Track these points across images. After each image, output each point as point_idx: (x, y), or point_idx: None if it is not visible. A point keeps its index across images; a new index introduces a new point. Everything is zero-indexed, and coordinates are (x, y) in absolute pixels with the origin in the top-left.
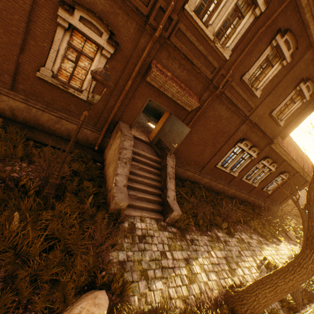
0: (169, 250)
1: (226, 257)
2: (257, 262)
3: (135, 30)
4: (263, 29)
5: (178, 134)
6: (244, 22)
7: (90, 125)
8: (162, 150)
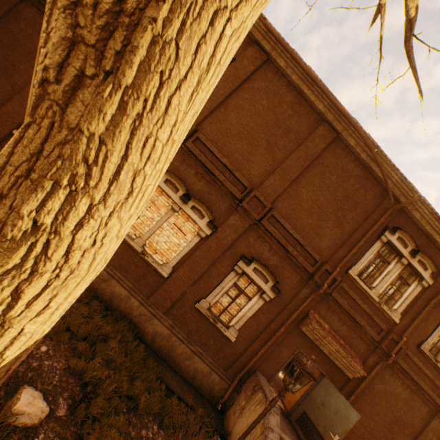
0: None
1: None
2: None
3: (297, 281)
4: (436, 300)
5: (339, 417)
6: (410, 289)
7: (221, 368)
8: (309, 437)
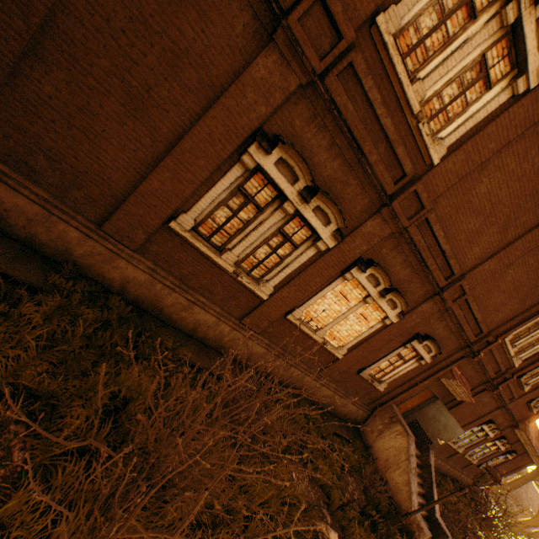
0: None
1: None
2: None
3: (454, 347)
4: None
5: (447, 430)
6: None
7: (365, 406)
8: (418, 437)
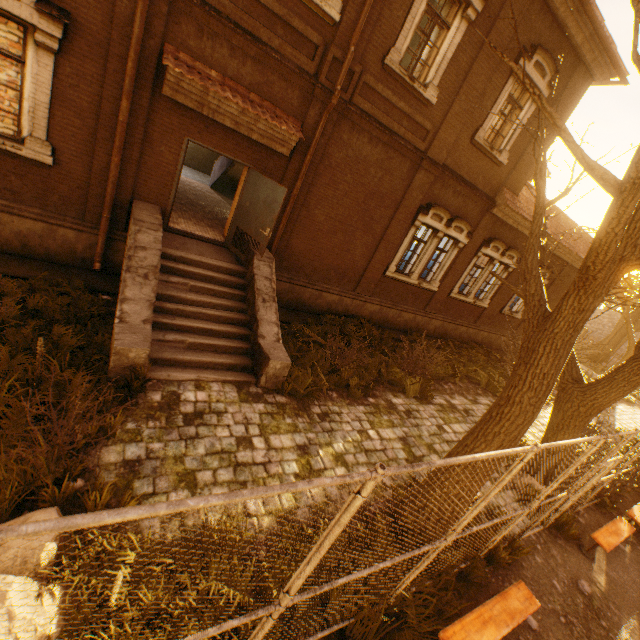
0: (260, 434)
1: (406, 437)
2: None
3: None
4: None
5: (268, 207)
6: None
7: (70, 219)
8: (246, 251)
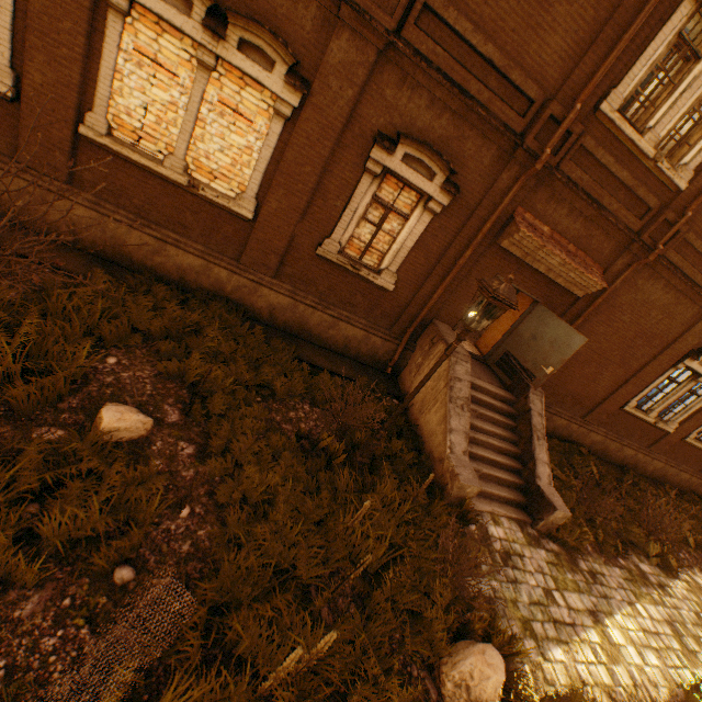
0: (555, 588)
1: (671, 622)
2: None
3: (492, 159)
4: None
5: (556, 347)
6: None
7: (382, 329)
8: (513, 377)
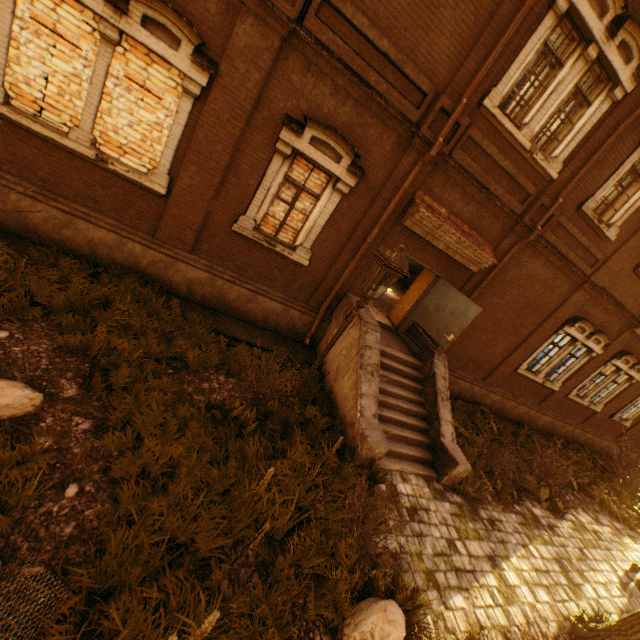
0: (458, 538)
1: (559, 559)
2: (620, 574)
3: (393, 146)
4: (629, 122)
5: (456, 317)
6: (589, 112)
7: (300, 302)
8: (420, 345)
